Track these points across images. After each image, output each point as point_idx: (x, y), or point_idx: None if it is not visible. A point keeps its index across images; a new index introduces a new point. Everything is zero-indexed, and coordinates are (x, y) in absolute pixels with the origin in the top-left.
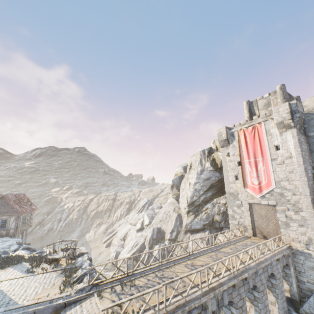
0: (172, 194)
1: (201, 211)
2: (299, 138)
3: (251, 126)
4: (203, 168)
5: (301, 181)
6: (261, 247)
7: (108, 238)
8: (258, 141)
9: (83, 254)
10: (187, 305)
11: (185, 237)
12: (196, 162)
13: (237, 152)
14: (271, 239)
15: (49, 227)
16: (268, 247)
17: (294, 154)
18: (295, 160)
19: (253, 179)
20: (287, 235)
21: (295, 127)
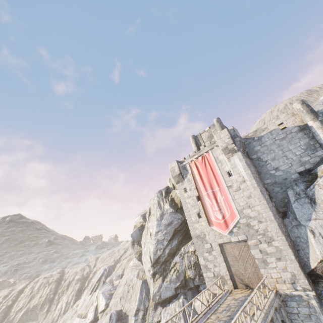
0: (134, 253)
1: (169, 269)
2: (245, 160)
3: (201, 156)
4: (162, 211)
5: (262, 204)
6: (248, 309)
7: None
8: (211, 170)
9: None
10: None
11: (155, 316)
12: (154, 205)
13: (193, 185)
14: (256, 290)
15: None
16: (256, 305)
17: (247, 177)
18: (249, 183)
19: (216, 213)
20: (269, 276)
21: (239, 151)
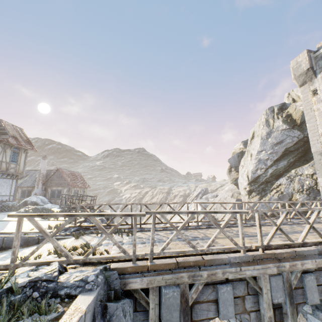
0: (230, 179)
1: (270, 190)
2: None
3: None
4: (270, 129)
5: None
6: None
7: None
8: None
9: None
10: (205, 270)
11: None
12: (260, 125)
13: None
14: None
15: None
16: None
17: None
18: None
19: None
20: None
21: None
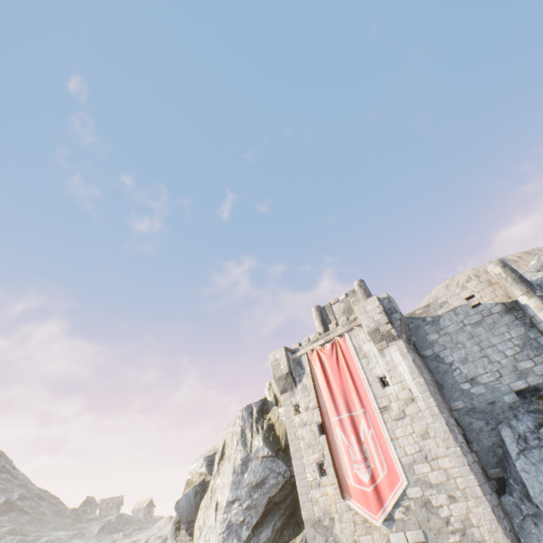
0: None
1: None
2: (412, 357)
3: (330, 342)
4: (248, 451)
5: (453, 456)
6: None
7: None
8: (348, 371)
9: None
10: None
11: None
12: (234, 437)
13: (313, 400)
14: None
15: None
16: None
17: (417, 392)
18: (423, 404)
19: (357, 468)
20: None
21: (400, 337)
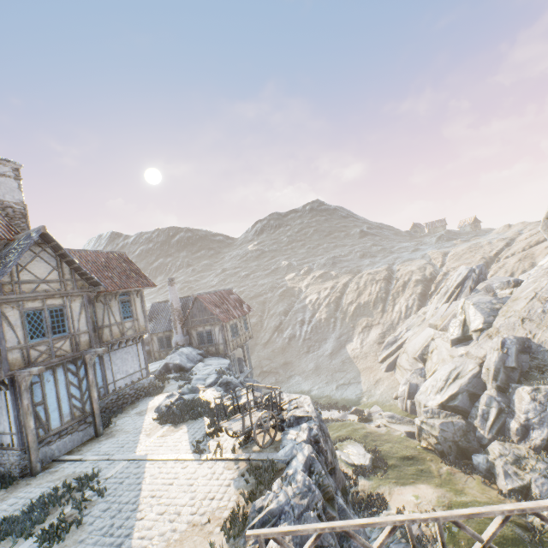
0: None
1: None
2: None
3: None
4: None
5: None
6: None
7: (388, 354)
8: None
9: (300, 422)
10: None
11: None
12: None
13: None
14: None
15: (289, 334)
16: None
17: None
18: None
19: None
20: None
21: None
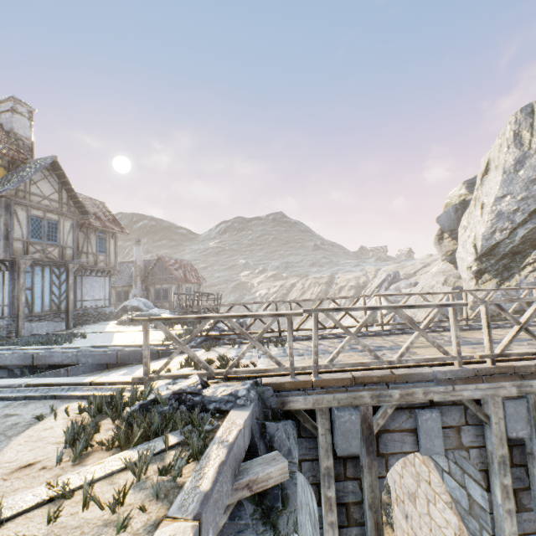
0: (441, 254)
1: (519, 267)
2: None
3: None
4: (524, 150)
5: None
6: None
7: None
8: None
9: None
10: (397, 388)
11: None
12: (501, 147)
13: None
14: None
15: None
16: None
17: None
18: None
19: None
20: None
21: None
